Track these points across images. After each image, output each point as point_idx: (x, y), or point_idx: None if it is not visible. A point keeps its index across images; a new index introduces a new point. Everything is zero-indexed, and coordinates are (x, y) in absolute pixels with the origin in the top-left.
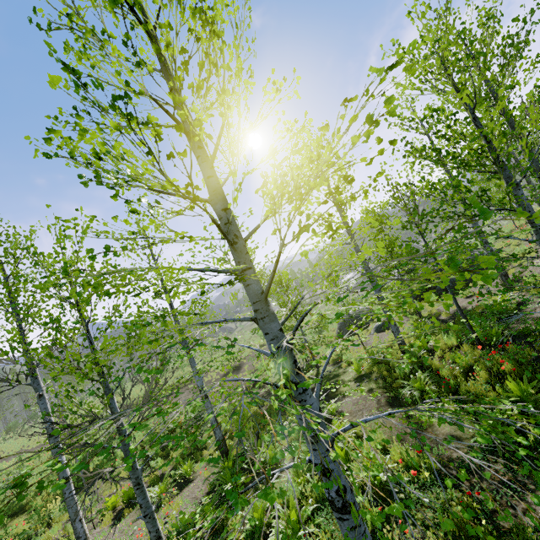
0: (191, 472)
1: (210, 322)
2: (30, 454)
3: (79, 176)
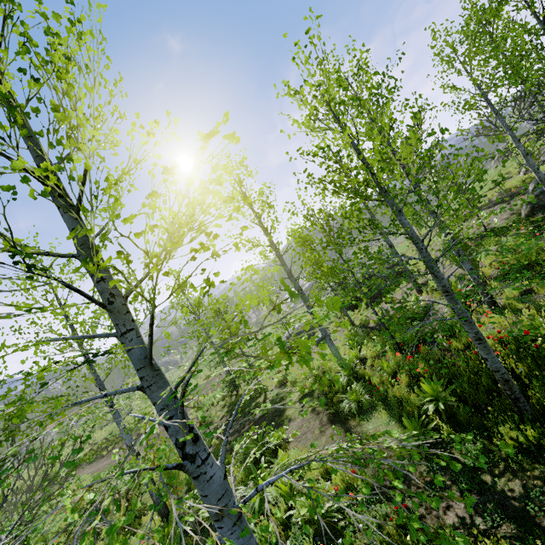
0: None
1: (86, 400)
2: None
3: None
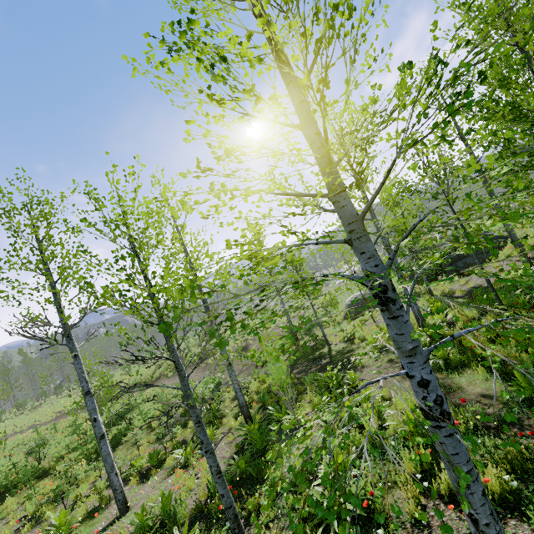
0: (214, 437)
1: (302, 245)
2: (44, 427)
3: (211, 73)
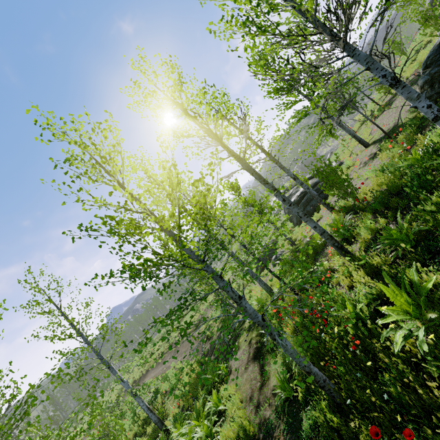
0: None
1: None
2: None
3: None
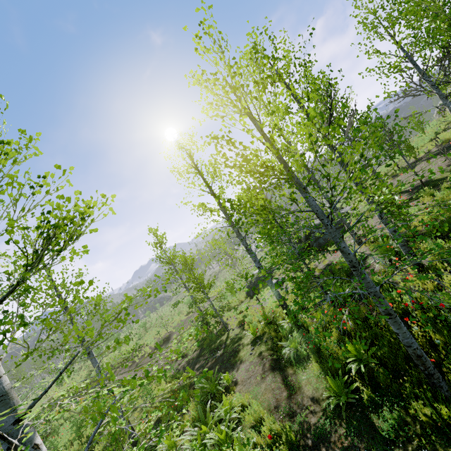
0: None
1: None
2: None
3: None
